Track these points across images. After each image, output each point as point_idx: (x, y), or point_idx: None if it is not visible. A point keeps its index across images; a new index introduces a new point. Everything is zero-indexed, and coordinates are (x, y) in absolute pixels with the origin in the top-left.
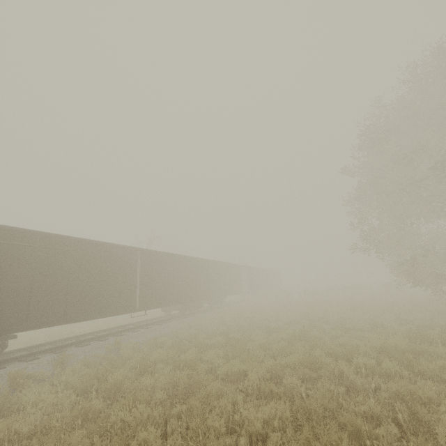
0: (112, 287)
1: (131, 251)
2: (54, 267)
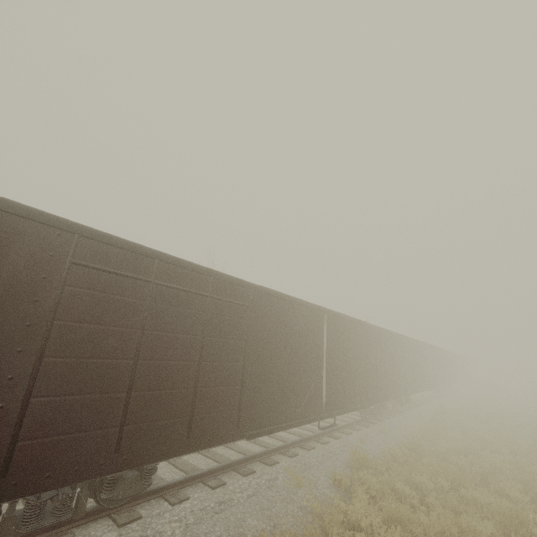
0: (429, 371)
1: (429, 347)
2: (419, 359)
